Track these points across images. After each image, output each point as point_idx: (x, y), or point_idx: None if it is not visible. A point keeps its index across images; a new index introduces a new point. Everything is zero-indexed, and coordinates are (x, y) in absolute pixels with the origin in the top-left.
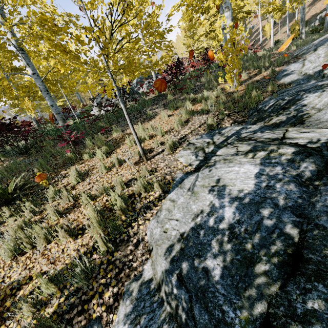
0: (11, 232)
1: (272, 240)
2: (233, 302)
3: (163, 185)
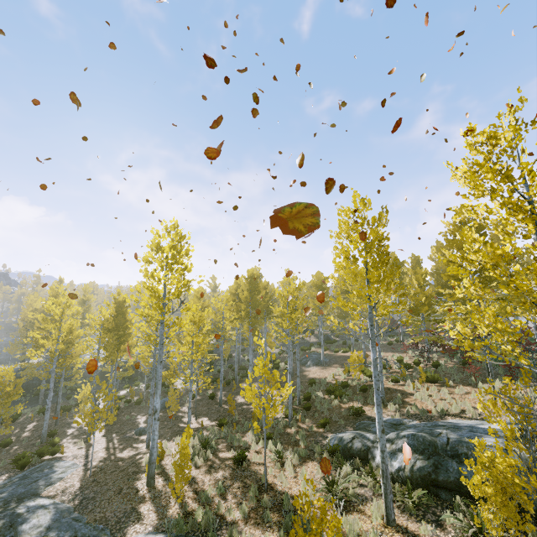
0: (420, 391)
1: (454, 428)
2: (432, 425)
3: (476, 415)
